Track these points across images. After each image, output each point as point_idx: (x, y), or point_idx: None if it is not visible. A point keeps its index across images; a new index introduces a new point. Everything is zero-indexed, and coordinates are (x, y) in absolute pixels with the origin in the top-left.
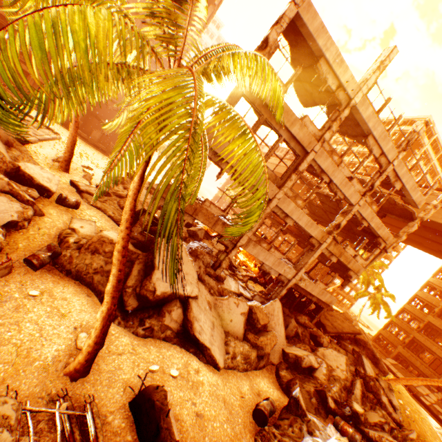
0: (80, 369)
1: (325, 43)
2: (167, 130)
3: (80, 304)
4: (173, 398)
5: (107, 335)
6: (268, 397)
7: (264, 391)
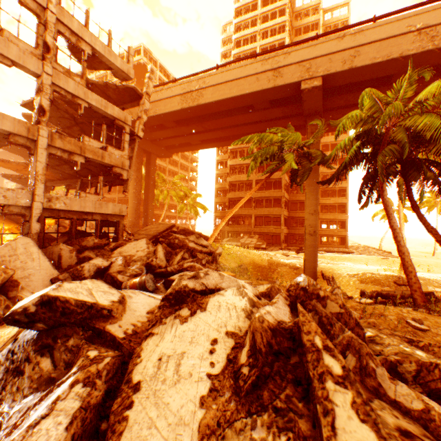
0: None
1: None
2: None
3: None
4: None
5: None
6: None
7: None
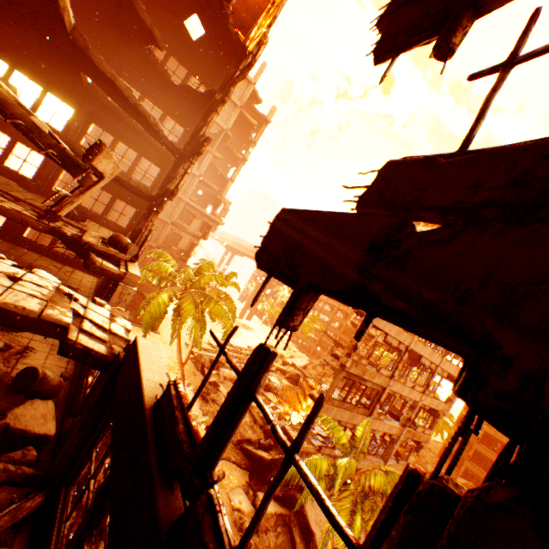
0: None
1: (389, 328)
2: None
3: None
4: None
5: None
6: None
7: None
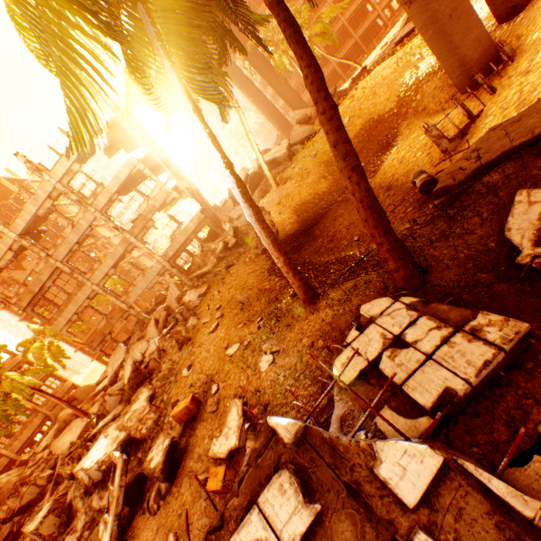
0: None
1: None
2: None
3: None
4: None
5: None
6: None
7: None
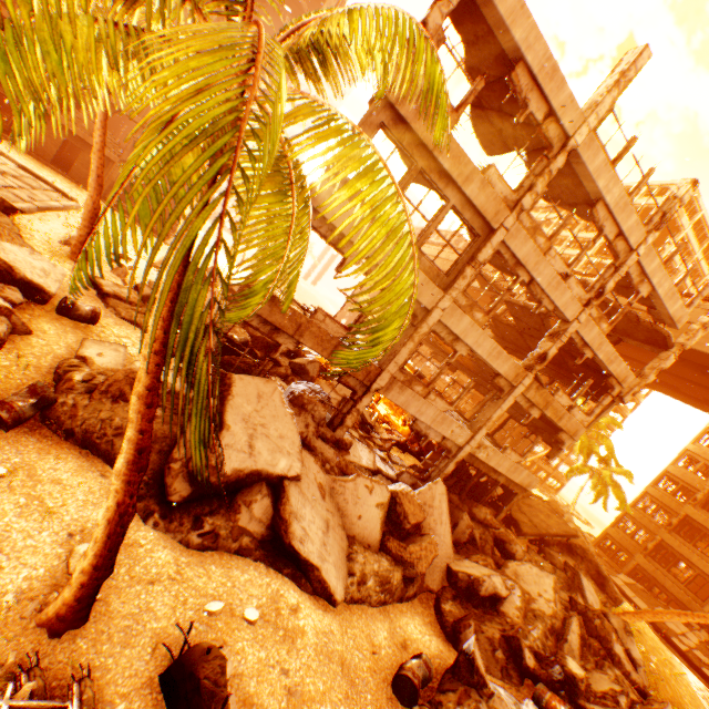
0: (67, 616)
1: (526, 35)
2: (191, 130)
3: (85, 491)
4: (245, 664)
5: (130, 548)
6: (421, 653)
7: (415, 640)
